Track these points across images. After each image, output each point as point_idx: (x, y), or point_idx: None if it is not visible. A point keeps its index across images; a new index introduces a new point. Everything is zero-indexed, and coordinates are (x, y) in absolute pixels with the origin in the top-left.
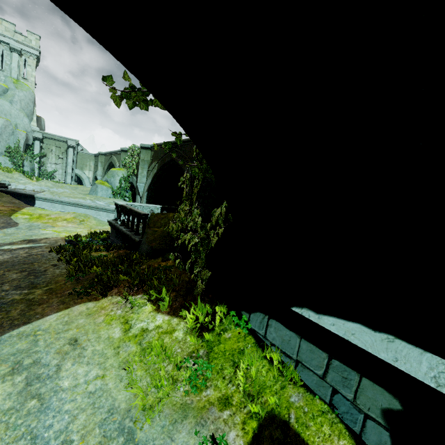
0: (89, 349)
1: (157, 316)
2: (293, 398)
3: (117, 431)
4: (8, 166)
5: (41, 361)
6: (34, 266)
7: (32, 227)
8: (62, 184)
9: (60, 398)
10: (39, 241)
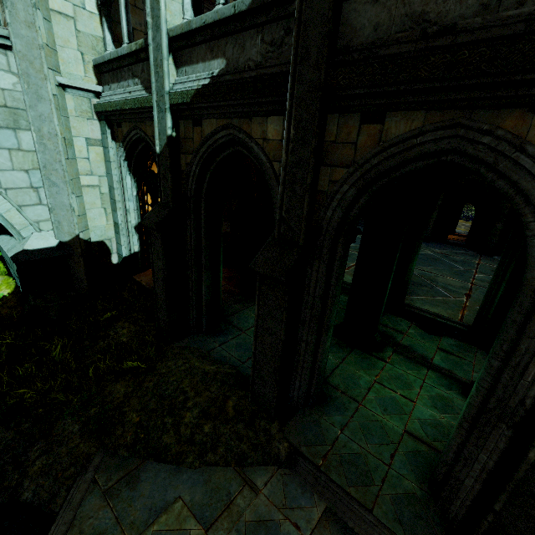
0: None
1: None
2: None
3: None
4: None
5: None
6: None
7: None
8: None
9: None
10: None
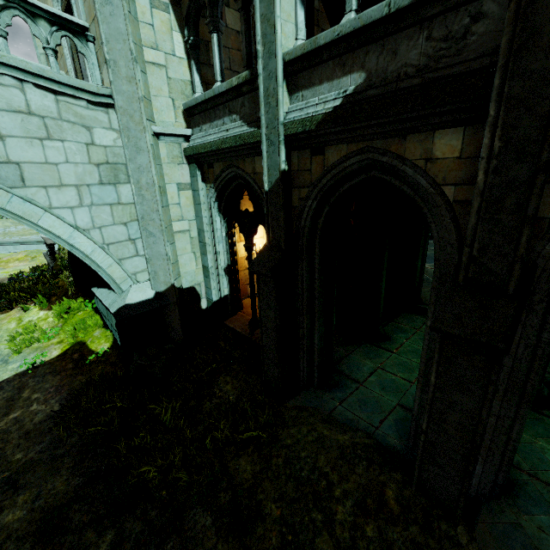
0: None
1: (41, 312)
2: (96, 333)
3: None
4: None
5: None
6: None
7: None
8: None
9: None
10: None
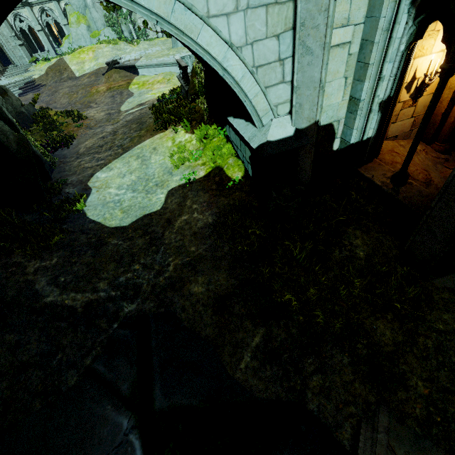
0: (160, 151)
1: (186, 135)
2: (229, 161)
3: (167, 172)
4: (114, 37)
5: (145, 155)
6: (142, 120)
7: (141, 94)
8: (155, 41)
9: (152, 165)
10: (145, 104)
